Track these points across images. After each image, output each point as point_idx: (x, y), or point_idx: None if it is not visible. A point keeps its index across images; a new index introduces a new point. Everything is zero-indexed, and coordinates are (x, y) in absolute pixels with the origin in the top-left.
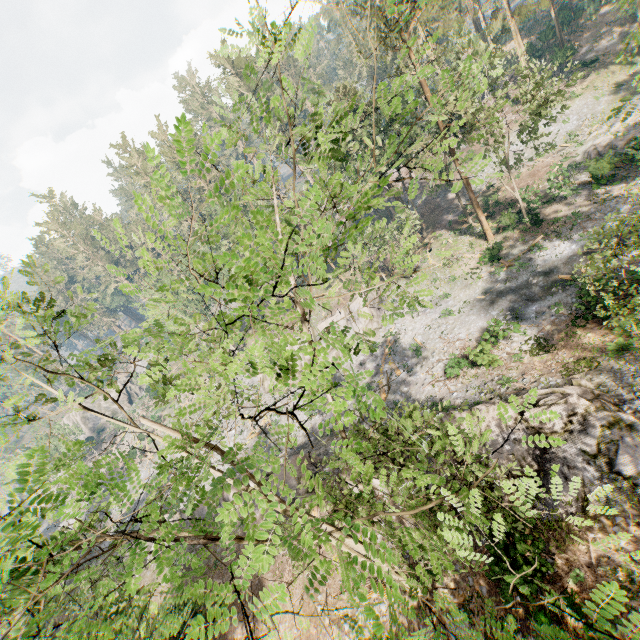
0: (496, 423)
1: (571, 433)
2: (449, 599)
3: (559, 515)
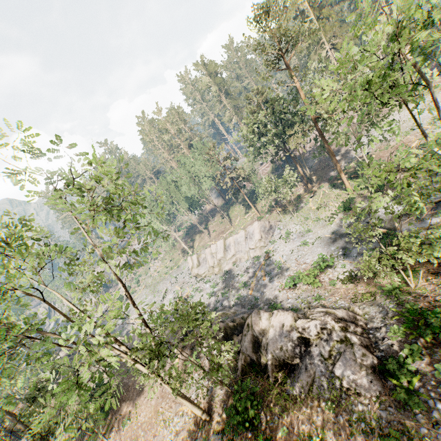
0: (278, 324)
1: (320, 341)
2: (218, 424)
3: (294, 392)
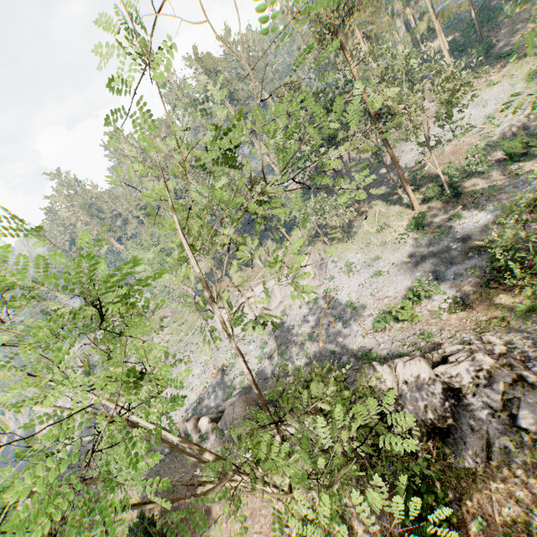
0: (411, 376)
1: (478, 388)
2: (365, 536)
3: (466, 464)
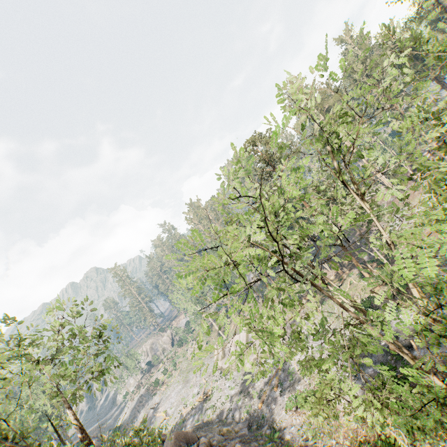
0: None
1: None
2: None
3: None
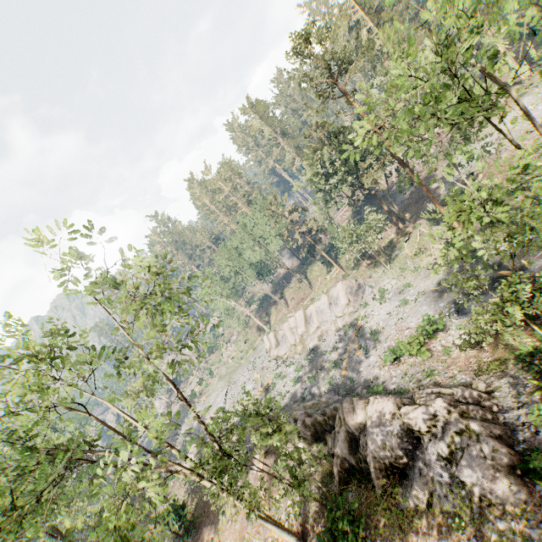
0: (376, 414)
1: (435, 433)
2: None
3: (409, 505)
